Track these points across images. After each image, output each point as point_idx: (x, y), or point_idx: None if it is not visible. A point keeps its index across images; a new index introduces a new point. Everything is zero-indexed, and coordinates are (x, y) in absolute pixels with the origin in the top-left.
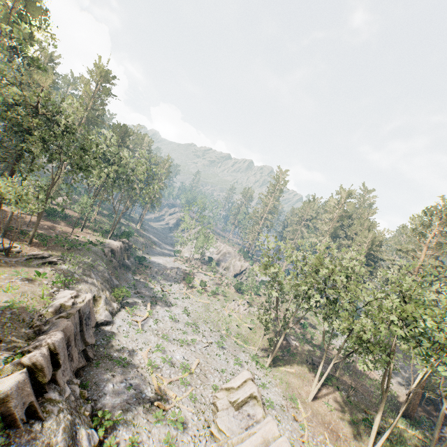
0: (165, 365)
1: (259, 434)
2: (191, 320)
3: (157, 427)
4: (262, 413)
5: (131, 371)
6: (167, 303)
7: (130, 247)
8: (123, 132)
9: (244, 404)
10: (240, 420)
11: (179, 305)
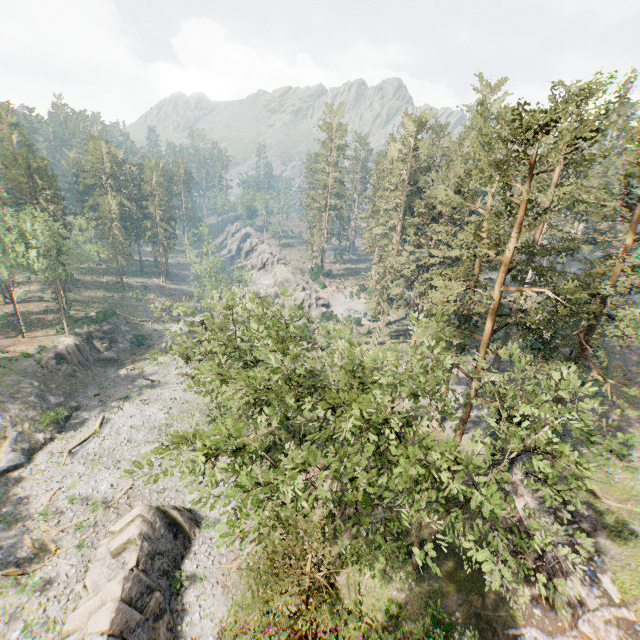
0: (74, 506)
1: (99, 597)
2: (165, 420)
3: (6, 597)
4: (134, 561)
5: (15, 528)
6: (142, 402)
7: (109, 332)
8: (24, 168)
9: (122, 551)
10: (113, 571)
11: (162, 399)
